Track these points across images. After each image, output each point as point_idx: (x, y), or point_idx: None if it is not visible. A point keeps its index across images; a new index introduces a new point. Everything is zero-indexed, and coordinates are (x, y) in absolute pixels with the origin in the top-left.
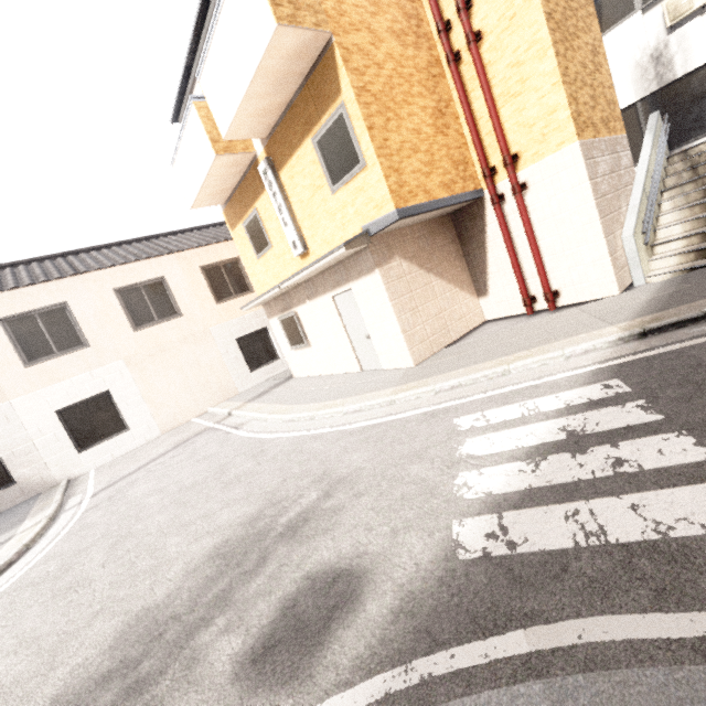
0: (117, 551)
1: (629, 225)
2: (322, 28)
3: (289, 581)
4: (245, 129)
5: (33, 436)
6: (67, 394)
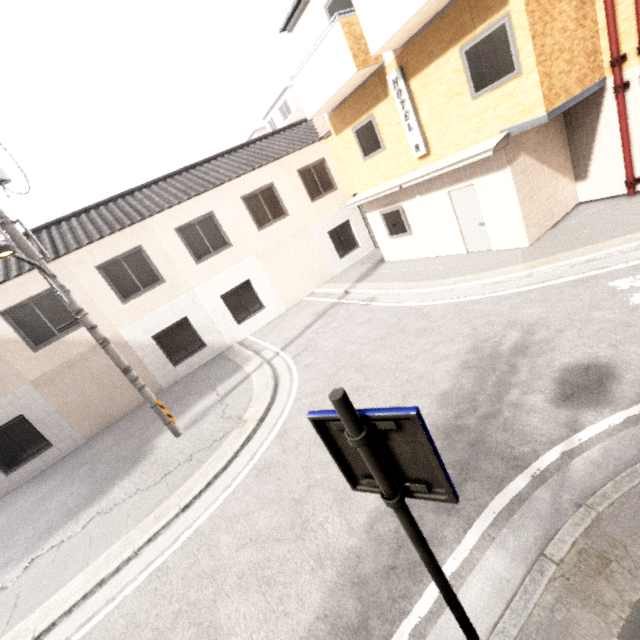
0: (367, 373)
1: None
2: None
3: (549, 373)
4: (392, 43)
5: (210, 314)
6: (225, 283)
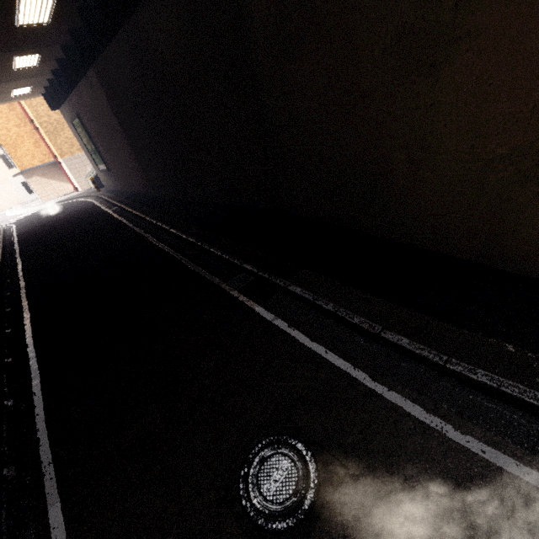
0: None
1: (87, 175)
2: None
3: None
4: None
5: None
6: None
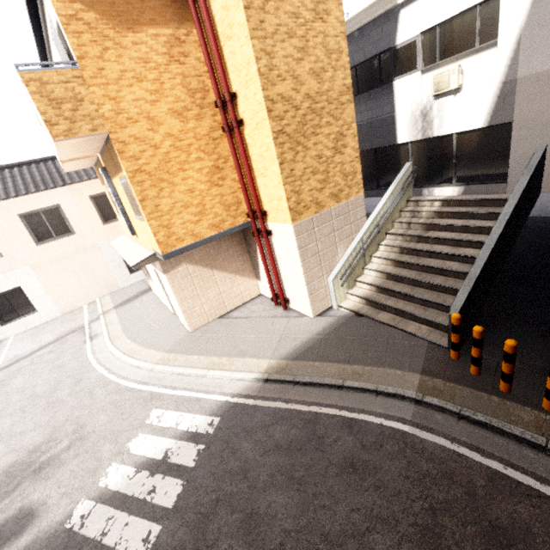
0: None
1: (335, 271)
2: (99, 130)
3: (14, 508)
4: (75, 156)
5: None
6: None
